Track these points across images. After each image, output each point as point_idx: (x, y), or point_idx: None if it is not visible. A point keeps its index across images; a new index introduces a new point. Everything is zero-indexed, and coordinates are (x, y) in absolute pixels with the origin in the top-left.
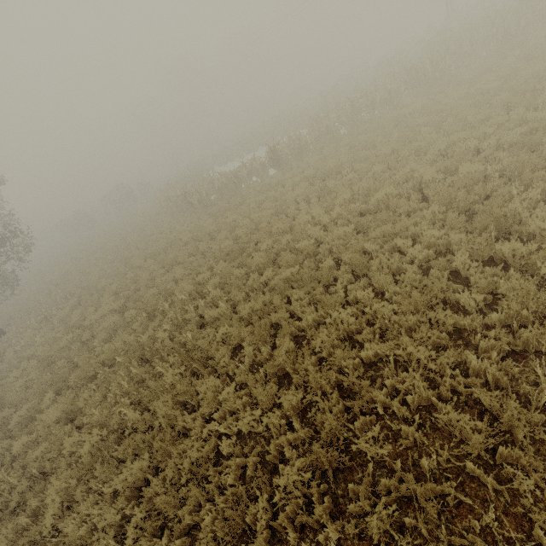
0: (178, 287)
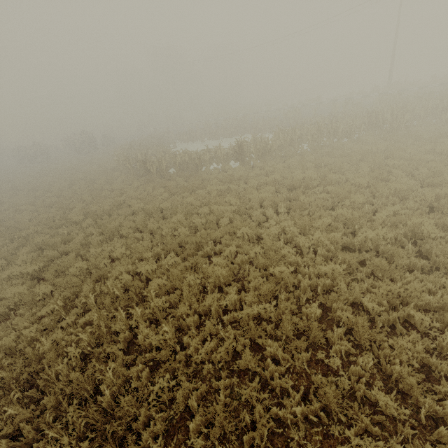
0: (113, 271)
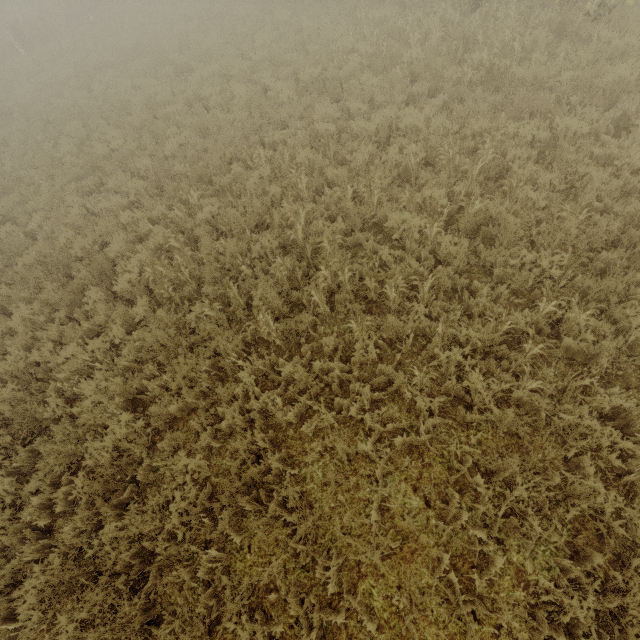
0: None
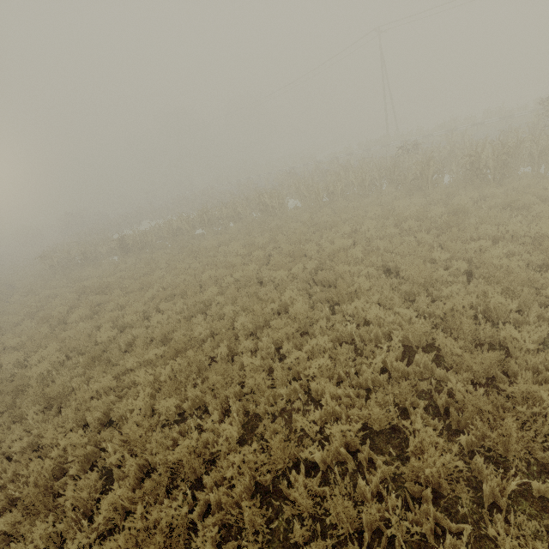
0: None
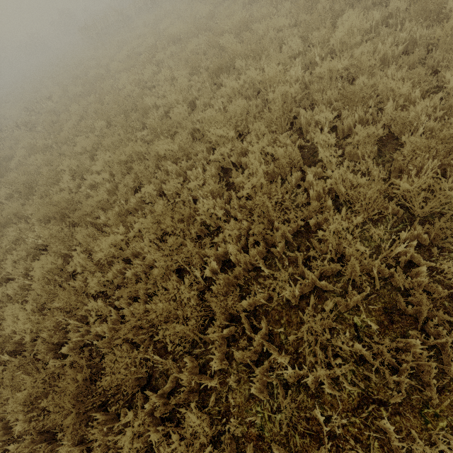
0: None
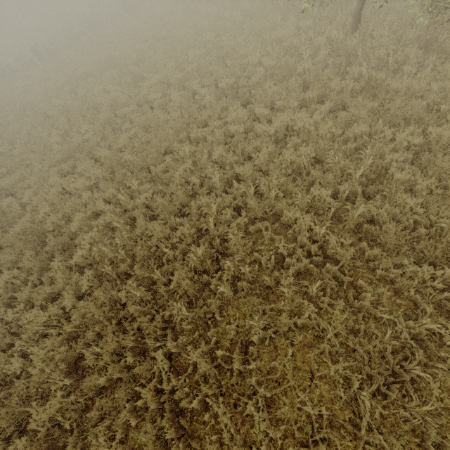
0: None
